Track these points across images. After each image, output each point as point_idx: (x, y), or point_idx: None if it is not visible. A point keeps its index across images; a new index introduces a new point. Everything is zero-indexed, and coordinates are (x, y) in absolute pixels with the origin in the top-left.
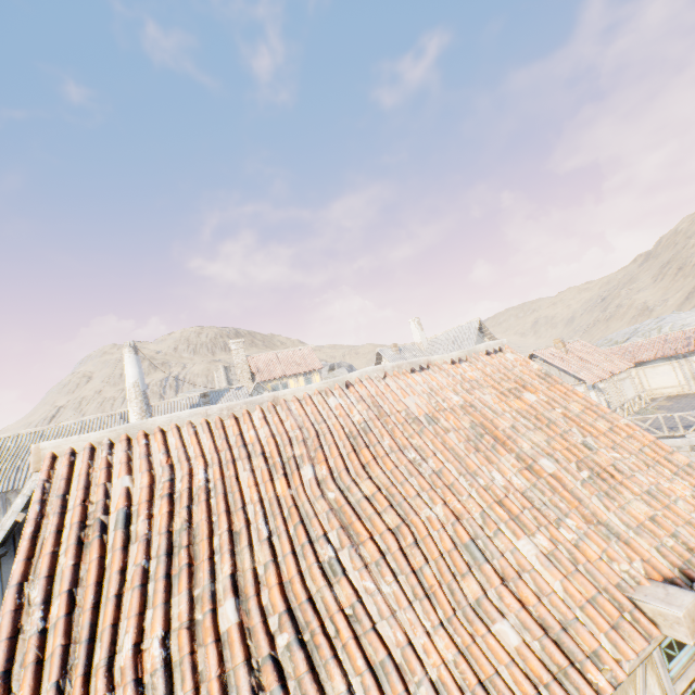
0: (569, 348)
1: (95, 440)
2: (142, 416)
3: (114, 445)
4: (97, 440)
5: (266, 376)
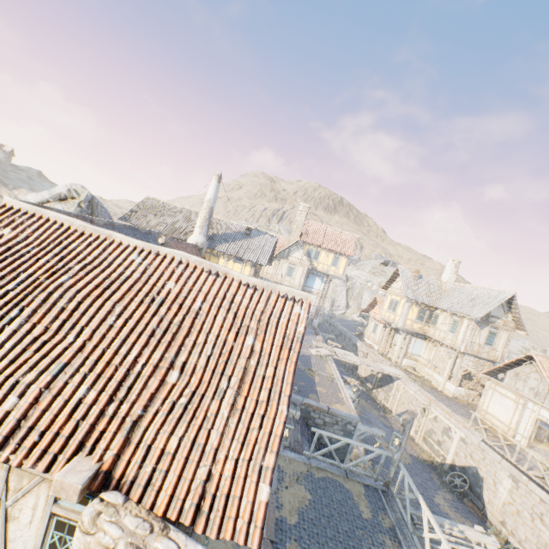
0: None
1: (23, 207)
2: (203, 221)
3: (27, 214)
4: (24, 208)
5: (308, 239)
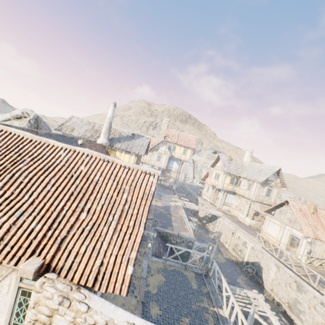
0: (319, 212)
1: None
2: (106, 130)
3: None
4: None
5: (169, 139)
